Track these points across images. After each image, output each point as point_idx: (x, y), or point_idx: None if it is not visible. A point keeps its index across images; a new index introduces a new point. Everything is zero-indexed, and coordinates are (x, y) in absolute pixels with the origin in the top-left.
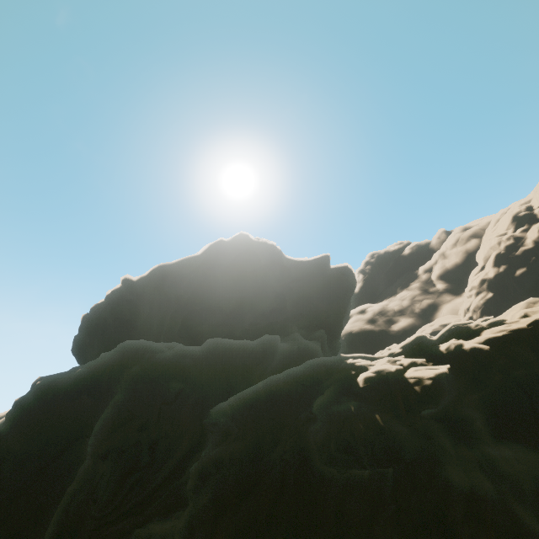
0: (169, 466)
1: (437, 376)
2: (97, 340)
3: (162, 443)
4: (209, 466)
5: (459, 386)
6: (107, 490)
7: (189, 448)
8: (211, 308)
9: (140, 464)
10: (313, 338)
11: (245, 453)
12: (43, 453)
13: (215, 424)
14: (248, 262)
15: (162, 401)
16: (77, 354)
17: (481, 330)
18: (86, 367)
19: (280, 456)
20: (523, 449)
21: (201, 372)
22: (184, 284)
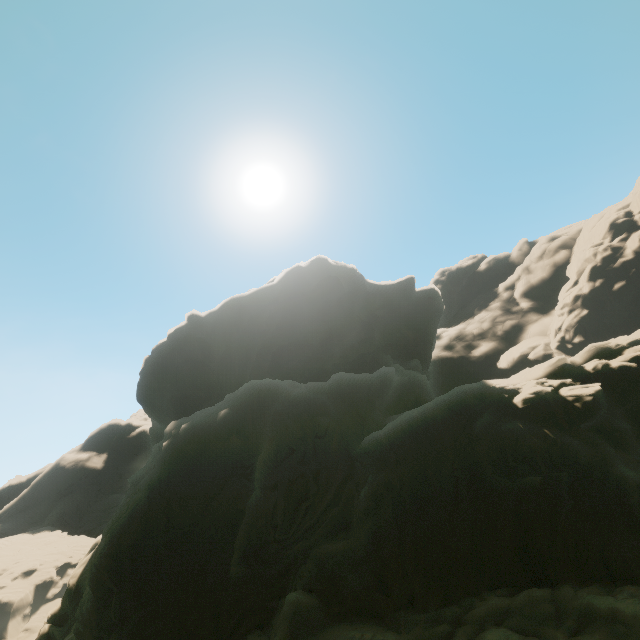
0: (330, 494)
1: (597, 392)
2: (168, 385)
3: (323, 473)
4: (379, 489)
5: (610, 401)
6: (287, 516)
7: (343, 477)
8: (299, 343)
9: (310, 492)
10: (410, 368)
11: (413, 474)
12: (206, 491)
13: (366, 453)
14: (331, 289)
15: (313, 435)
16: (144, 401)
17: (622, 349)
18: (228, 408)
19: (449, 474)
20: None
21: (336, 407)
22: (264, 317)
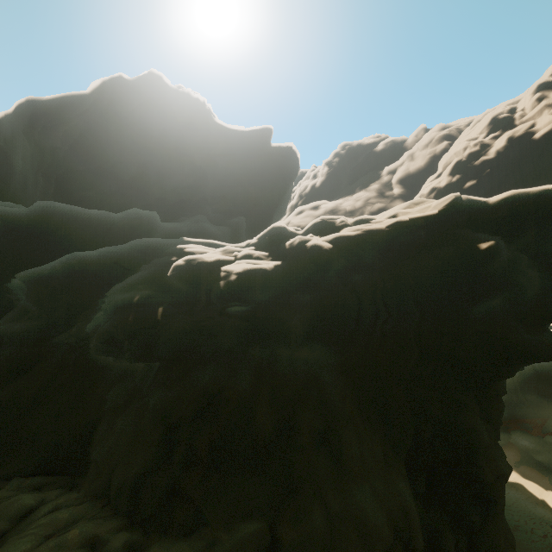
0: None
1: (246, 271)
2: None
3: None
4: None
5: (283, 285)
6: None
7: None
8: (101, 171)
9: None
10: (228, 224)
11: (29, 334)
12: None
13: (19, 300)
14: (155, 116)
15: None
16: None
17: (343, 228)
18: None
19: (63, 340)
20: (324, 351)
21: (18, 241)
22: (62, 132)
